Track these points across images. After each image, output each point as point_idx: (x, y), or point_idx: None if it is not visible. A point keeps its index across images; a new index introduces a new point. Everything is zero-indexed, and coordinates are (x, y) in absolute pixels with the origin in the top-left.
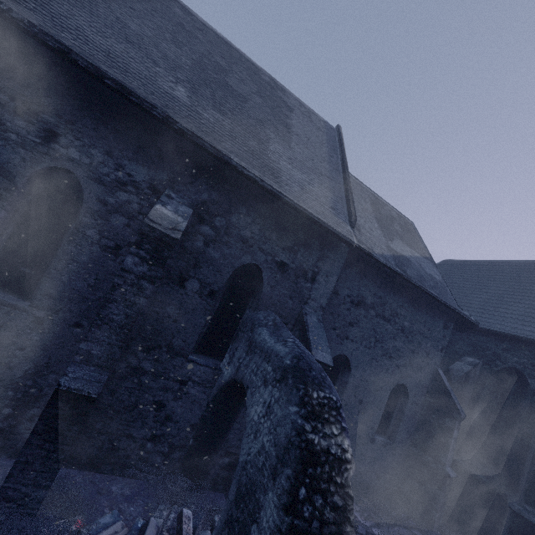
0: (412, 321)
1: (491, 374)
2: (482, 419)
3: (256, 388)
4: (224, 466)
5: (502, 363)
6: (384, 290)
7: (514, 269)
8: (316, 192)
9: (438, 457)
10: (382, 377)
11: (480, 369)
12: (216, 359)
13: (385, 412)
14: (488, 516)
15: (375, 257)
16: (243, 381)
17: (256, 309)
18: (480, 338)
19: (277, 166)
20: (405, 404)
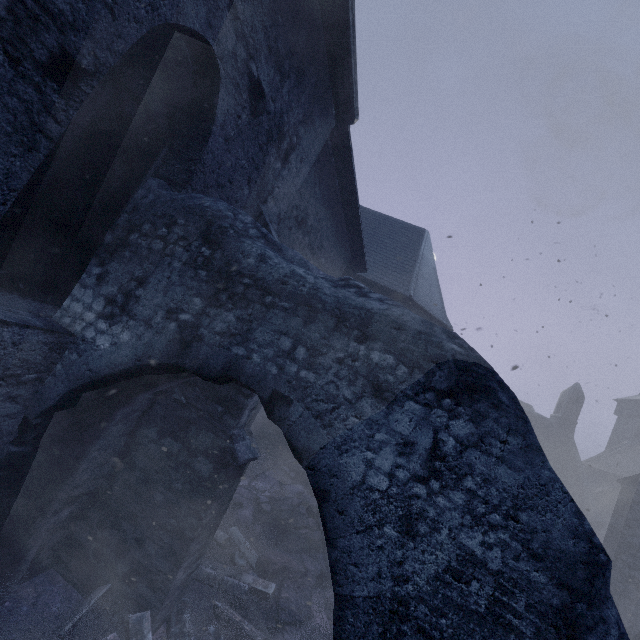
0: (328, 258)
1: None
2: None
3: (336, 403)
4: (58, 525)
5: None
6: (326, 211)
7: (375, 219)
8: None
9: None
10: None
11: None
12: (42, 300)
13: None
14: None
15: (352, 158)
16: (246, 379)
17: (186, 185)
18: None
19: None
20: None
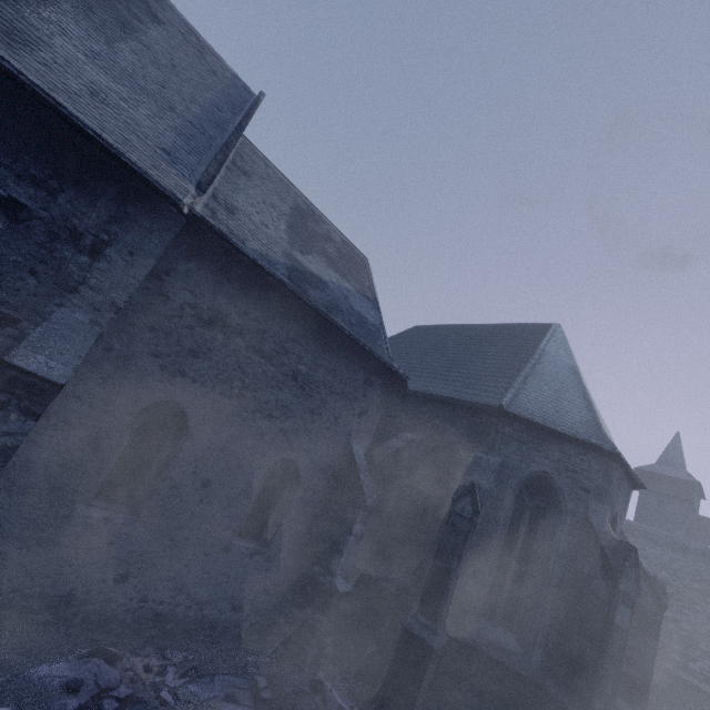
0: (313, 366)
1: (427, 452)
2: (410, 512)
3: None
4: None
5: (440, 436)
6: (265, 310)
7: (480, 332)
8: (135, 117)
9: (328, 565)
10: (253, 446)
11: (417, 447)
12: None
13: (261, 504)
14: (388, 643)
15: (235, 244)
16: None
17: None
18: (423, 408)
19: (37, 35)
20: (295, 491)
